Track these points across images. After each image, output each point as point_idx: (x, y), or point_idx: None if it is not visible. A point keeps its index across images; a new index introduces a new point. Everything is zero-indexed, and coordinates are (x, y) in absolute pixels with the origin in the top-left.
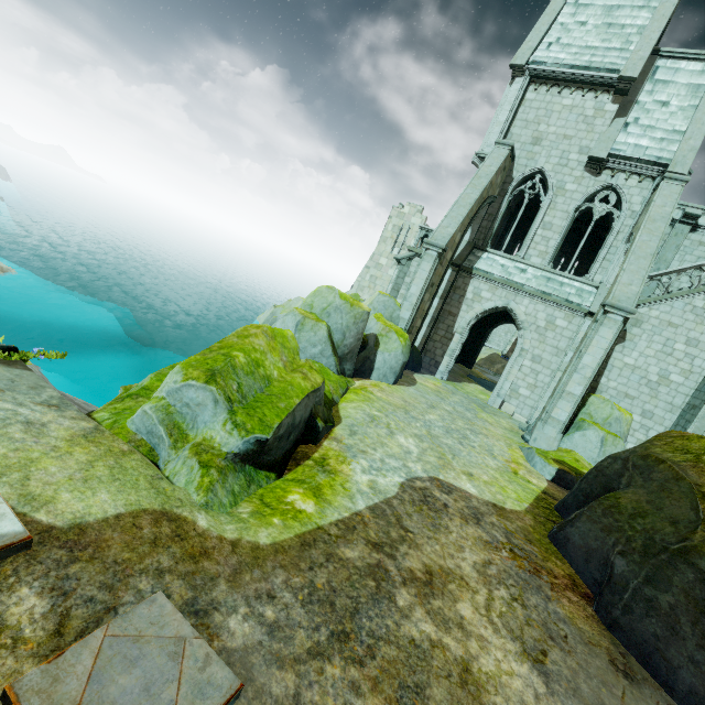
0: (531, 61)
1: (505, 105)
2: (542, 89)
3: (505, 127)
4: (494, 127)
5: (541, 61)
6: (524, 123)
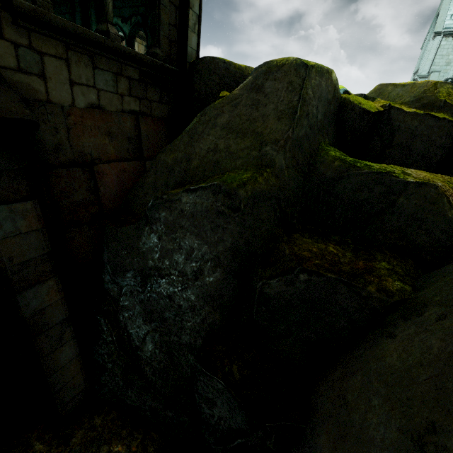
0: (444, 28)
1: (431, 50)
2: (449, 39)
3: (431, 60)
4: (426, 61)
5: (449, 27)
6: (441, 57)
